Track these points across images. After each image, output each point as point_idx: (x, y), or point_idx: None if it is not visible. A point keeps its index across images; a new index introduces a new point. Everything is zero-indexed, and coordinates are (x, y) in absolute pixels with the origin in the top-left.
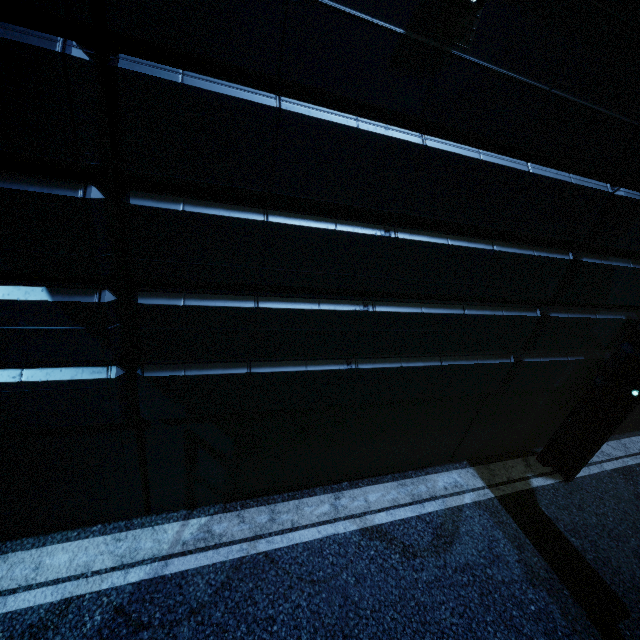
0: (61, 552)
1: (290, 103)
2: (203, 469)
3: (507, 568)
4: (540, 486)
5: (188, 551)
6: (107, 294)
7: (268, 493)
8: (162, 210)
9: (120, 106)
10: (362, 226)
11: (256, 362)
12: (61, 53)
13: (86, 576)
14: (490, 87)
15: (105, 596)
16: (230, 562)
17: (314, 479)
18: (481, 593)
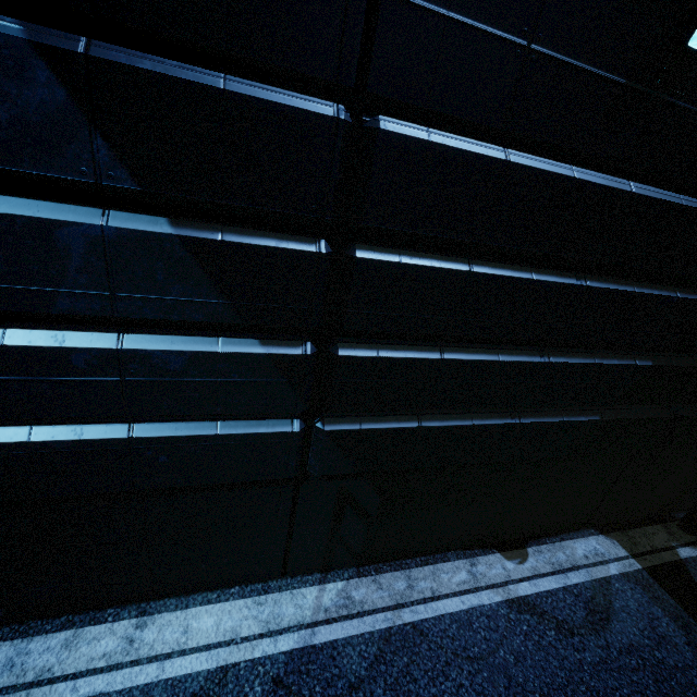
0: (205, 615)
1: (516, 155)
2: (346, 529)
3: (677, 651)
4: (690, 557)
5: (332, 619)
6: (311, 346)
7: (401, 557)
8: (383, 262)
9: (372, 164)
10: (555, 274)
11: (425, 415)
12: (336, 118)
13: (236, 642)
14: (696, 131)
15: (260, 665)
16: (378, 633)
17: (448, 543)
18: (655, 679)
